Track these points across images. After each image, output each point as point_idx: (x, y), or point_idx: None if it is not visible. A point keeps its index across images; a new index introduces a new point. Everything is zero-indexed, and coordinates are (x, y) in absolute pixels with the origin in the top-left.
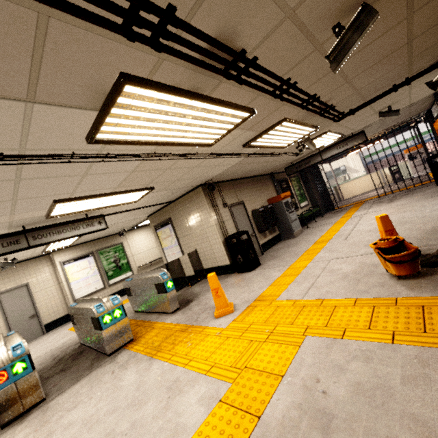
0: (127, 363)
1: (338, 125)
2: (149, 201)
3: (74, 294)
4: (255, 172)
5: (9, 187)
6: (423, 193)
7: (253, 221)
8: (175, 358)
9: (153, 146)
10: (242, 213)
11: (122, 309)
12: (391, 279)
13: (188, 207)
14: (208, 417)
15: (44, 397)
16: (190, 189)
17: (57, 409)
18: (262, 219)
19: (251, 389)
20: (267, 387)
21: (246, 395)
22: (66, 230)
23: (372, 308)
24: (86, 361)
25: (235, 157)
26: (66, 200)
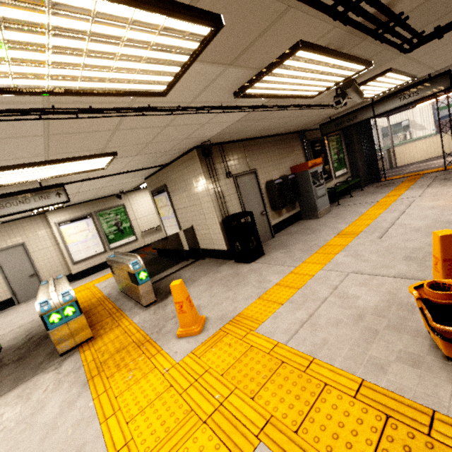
0: (64, 380)
1: (408, 59)
2: (129, 166)
3: (73, 257)
4: (277, 130)
5: None
6: None
7: (266, 195)
8: (103, 399)
9: (21, 95)
10: (252, 185)
11: (76, 306)
12: (433, 353)
13: (183, 174)
14: None
15: None
16: (183, 151)
17: None
18: (278, 194)
19: None
20: None
21: None
22: (11, 204)
23: (383, 421)
24: (42, 354)
25: (230, 112)
26: None
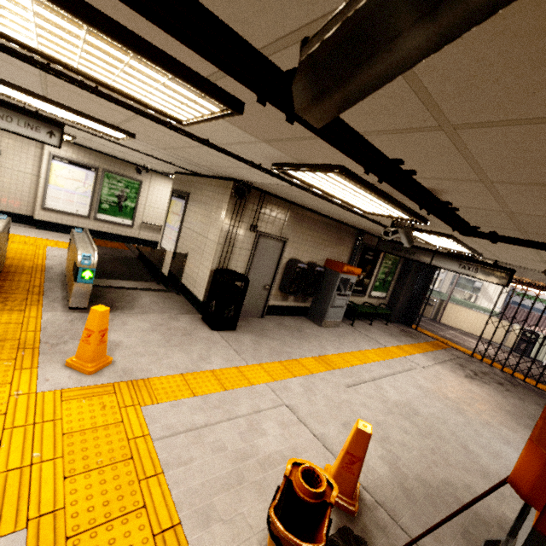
0: None
1: (470, 239)
2: (155, 153)
3: (47, 201)
4: (333, 215)
5: None
6: (518, 402)
7: (282, 272)
8: None
9: (1, 38)
10: (273, 253)
11: None
12: (264, 536)
13: (209, 197)
14: None
15: None
16: (222, 175)
17: None
18: (295, 278)
19: None
20: None
21: None
22: None
23: None
24: None
25: (271, 175)
26: None
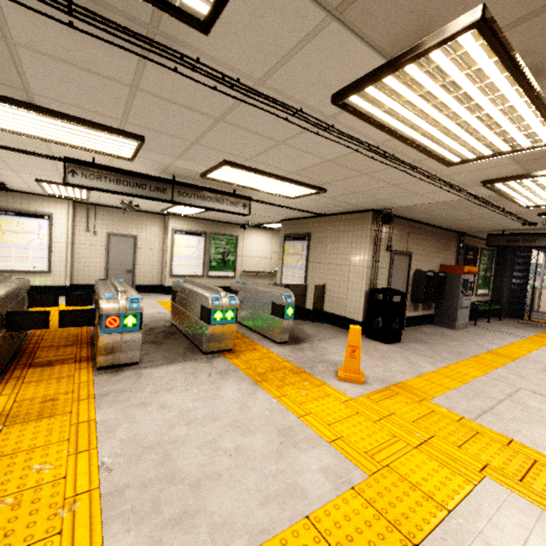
0: (226, 374)
1: None
2: (302, 204)
3: (173, 269)
4: (446, 223)
5: (203, 126)
6: None
7: (411, 284)
8: (286, 401)
9: (392, 137)
10: (404, 267)
11: (235, 313)
12: None
13: (341, 231)
14: (337, 500)
15: (138, 361)
16: (356, 209)
17: (151, 381)
18: (424, 286)
19: (399, 500)
20: (425, 513)
21: (392, 503)
22: (210, 199)
23: None
24: (179, 346)
25: (453, 194)
26: (236, 166)
